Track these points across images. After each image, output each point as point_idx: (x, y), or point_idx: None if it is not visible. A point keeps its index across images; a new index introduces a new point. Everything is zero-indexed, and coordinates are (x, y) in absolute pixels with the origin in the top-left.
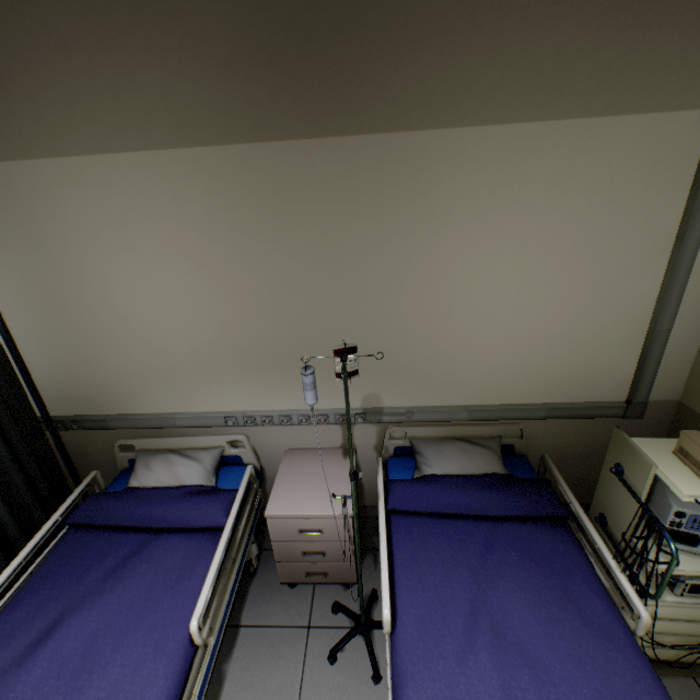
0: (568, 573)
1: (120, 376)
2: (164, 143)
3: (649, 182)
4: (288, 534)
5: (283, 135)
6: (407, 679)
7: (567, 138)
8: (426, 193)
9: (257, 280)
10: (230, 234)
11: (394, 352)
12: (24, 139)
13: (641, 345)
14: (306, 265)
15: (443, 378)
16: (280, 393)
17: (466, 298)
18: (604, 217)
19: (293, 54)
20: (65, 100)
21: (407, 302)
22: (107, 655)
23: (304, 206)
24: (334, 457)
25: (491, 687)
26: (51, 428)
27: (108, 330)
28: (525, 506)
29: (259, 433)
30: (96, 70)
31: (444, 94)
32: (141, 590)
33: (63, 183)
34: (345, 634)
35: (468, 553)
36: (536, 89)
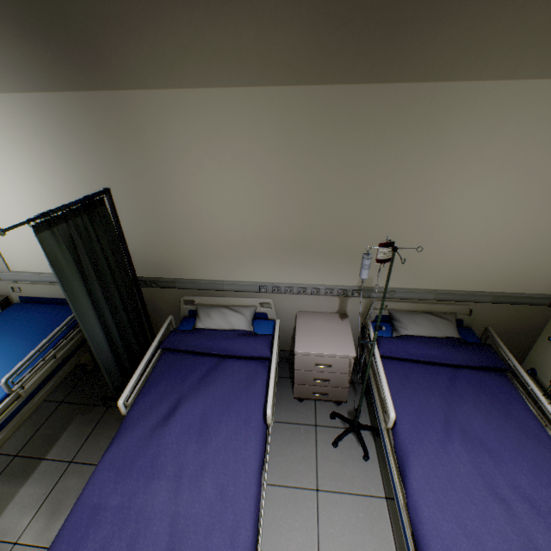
0: (509, 402)
1: (188, 252)
2: (250, 82)
3: None
4: (307, 366)
5: (341, 80)
6: (409, 452)
7: None
8: (439, 130)
9: (300, 189)
10: (286, 154)
11: None
12: (148, 74)
13: None
14: (338, 180)
15: (421, 269)
16: (300, 271)
17: (452, 211)
18: None
19: (361, 16)
20: (182, 45)
21: (407, 212)
22: (215, 424)
23: (346, 135)
24: (333, 319)
25: (464, 460)
26: (137, 285)
27: (186, 219)
28: (476, 360)
29: (280, 299)
30: (210, 23)
31: (471, 54)
32: (224, 390)
33: (171, 108)
34: (343, 431)
35: (439, 386)
36: (545, 53)
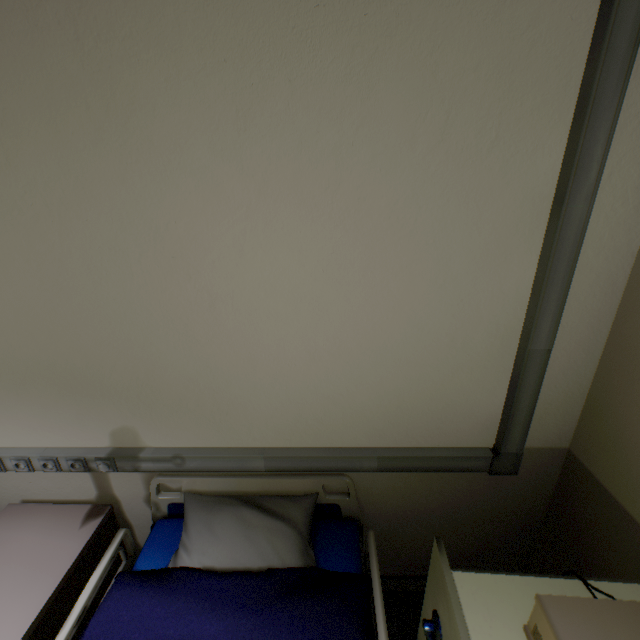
0: None
1: None
2: None
3: (504, 103)
4: None
5: None
6: None
7: (356, 12)
8: (130, 105)
9: None
10: None
11: (141, 369)
12: None
13: (510, 369)
14: None
15: (224, 409)
16: None
17: (235, 289)
18: (436, 163)
19: None
20: None
21: (143, 293)
22: None
23: None
24: (67, 522)
25: None
26: None
27: None
28: None
29: None
30: None
31: None
32: None
33: None
34: None
35: None
36: None
